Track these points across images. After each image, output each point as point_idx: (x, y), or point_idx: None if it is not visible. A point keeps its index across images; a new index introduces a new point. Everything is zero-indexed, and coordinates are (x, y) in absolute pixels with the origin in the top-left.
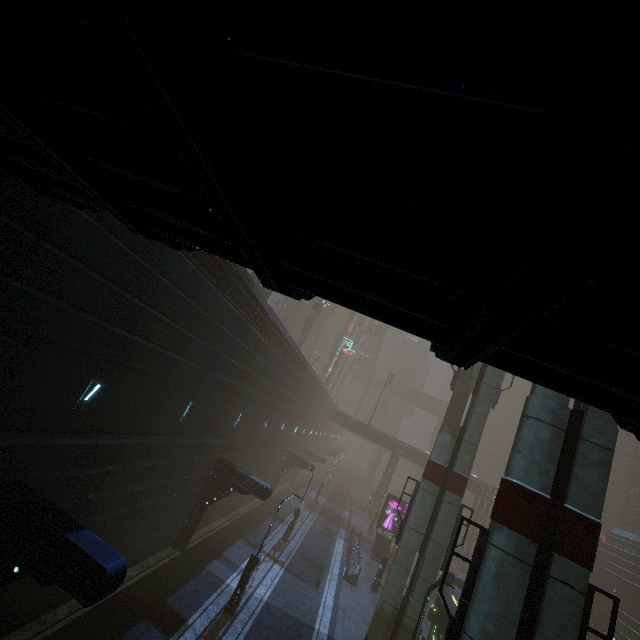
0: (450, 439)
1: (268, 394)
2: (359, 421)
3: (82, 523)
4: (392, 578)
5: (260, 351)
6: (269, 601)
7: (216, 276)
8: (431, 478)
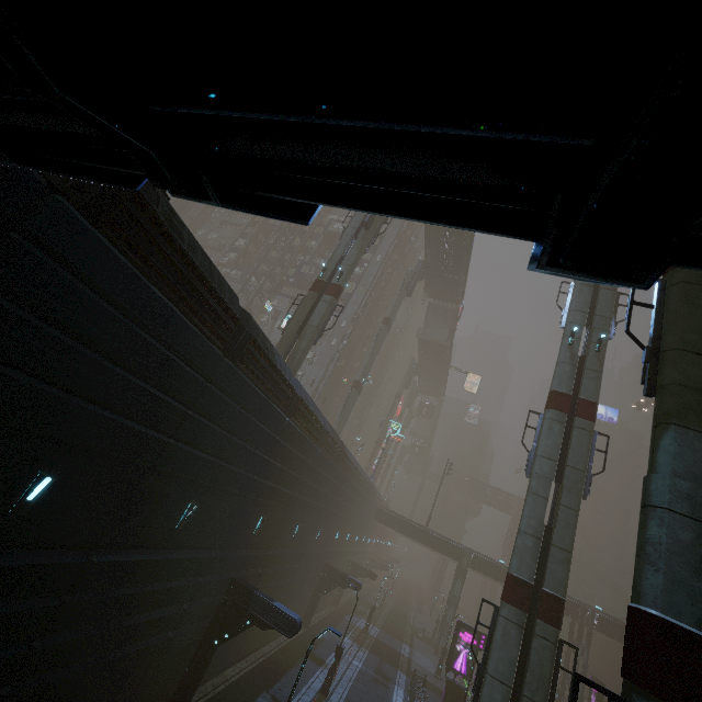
0: (533, 544)
1: (298, 490)
2: (415, 523)
3: (20, 686)
4: None
5: (284, 434)
6: None
7: (223, 338)
8: (514, 601)
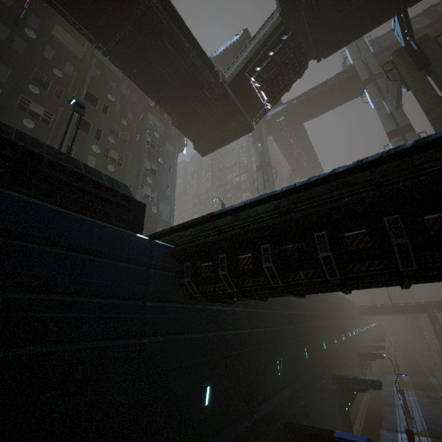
0: None
1: (326, 321)
2: (383, 305)
3: None
4: None
5: (310, 299)
6: None
7: None
8: None
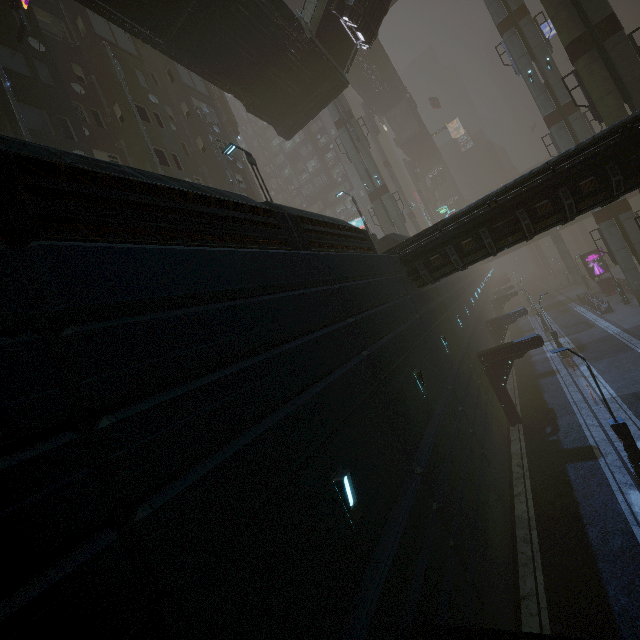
0: None
1: (466, 279)
2: None
3: None
4: (630, 279)
5: None
6: (576, 346)
7: None
8: (603, 220)
